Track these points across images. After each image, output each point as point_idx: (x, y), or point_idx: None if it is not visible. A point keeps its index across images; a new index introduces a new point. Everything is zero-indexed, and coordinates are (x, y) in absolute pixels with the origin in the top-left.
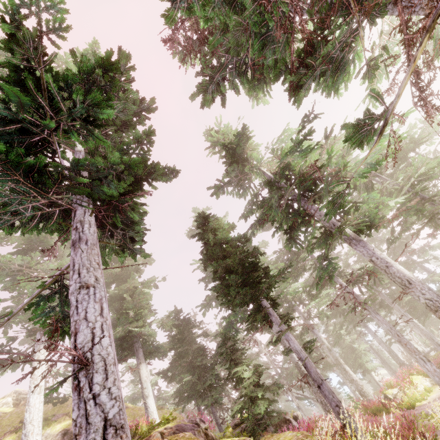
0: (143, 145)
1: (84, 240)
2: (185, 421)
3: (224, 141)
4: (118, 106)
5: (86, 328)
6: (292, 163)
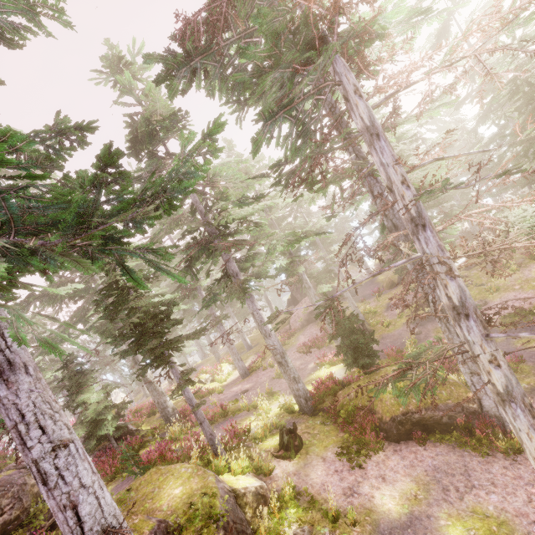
0: (65, 138)
1: (21, 365)
2: None
3: (145, 107)
4: (7, 5)
5: (89, 497)
6: (228, 205)
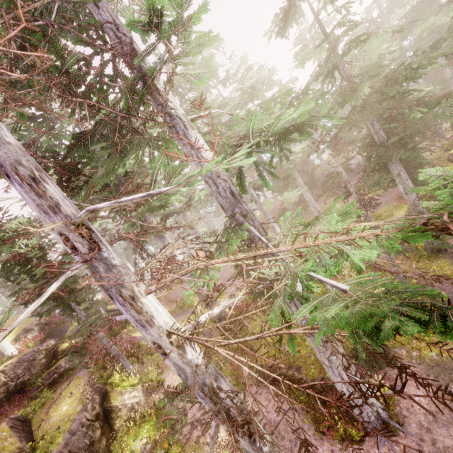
0: None
1: None
2: (34, 323)
3: None
4: None
5: None
6: None
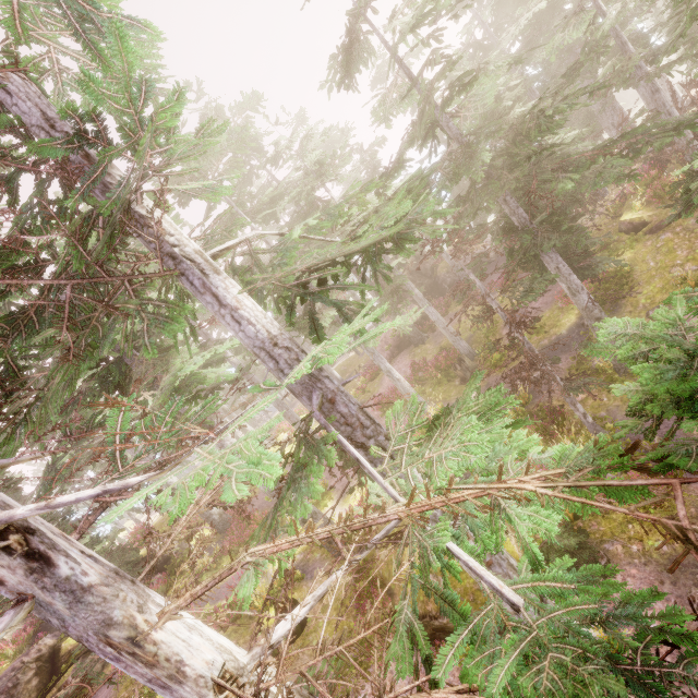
0: None
1: None
2: None
3: None
4: None
5: None
6: None
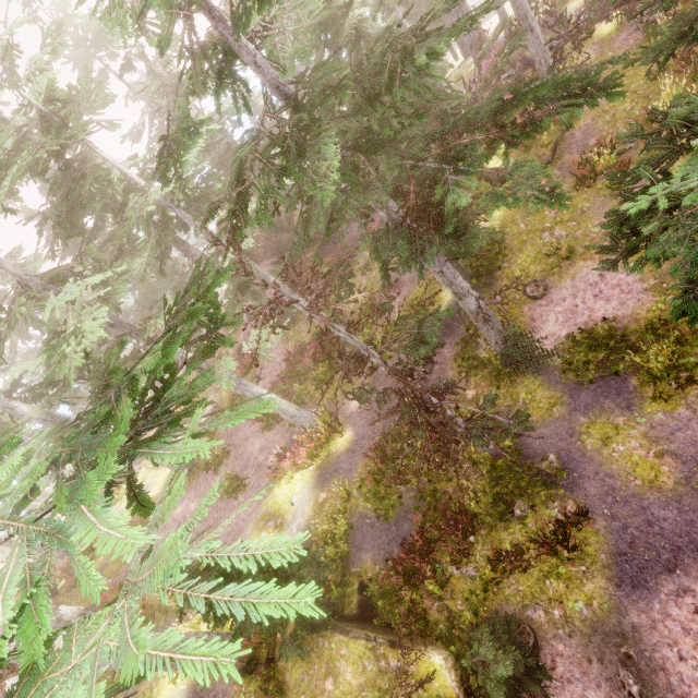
0: None
1: None
2: None
3: None
4: None
5: None
6: None
